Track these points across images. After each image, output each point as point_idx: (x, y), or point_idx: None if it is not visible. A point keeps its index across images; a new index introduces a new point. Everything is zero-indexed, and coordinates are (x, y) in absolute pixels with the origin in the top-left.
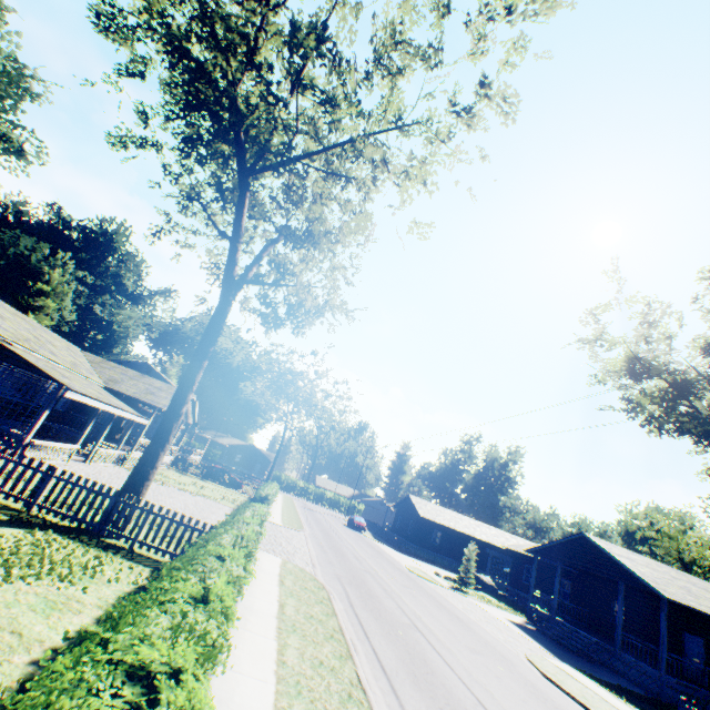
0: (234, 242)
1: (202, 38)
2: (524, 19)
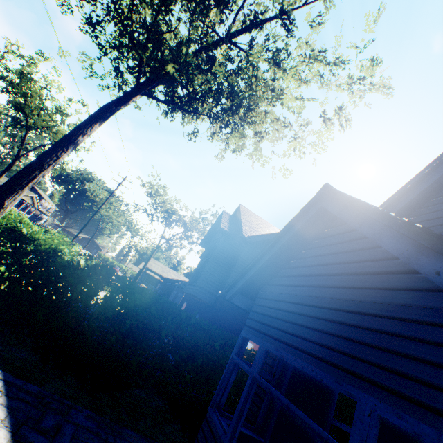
0: (22, 145)
1: (7, 104)
2: (78, 113)
